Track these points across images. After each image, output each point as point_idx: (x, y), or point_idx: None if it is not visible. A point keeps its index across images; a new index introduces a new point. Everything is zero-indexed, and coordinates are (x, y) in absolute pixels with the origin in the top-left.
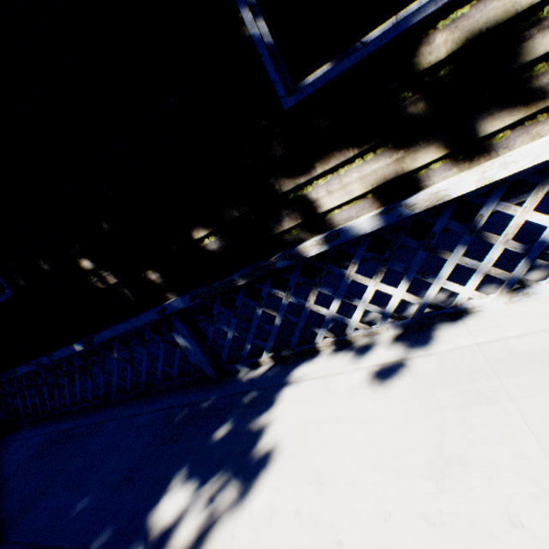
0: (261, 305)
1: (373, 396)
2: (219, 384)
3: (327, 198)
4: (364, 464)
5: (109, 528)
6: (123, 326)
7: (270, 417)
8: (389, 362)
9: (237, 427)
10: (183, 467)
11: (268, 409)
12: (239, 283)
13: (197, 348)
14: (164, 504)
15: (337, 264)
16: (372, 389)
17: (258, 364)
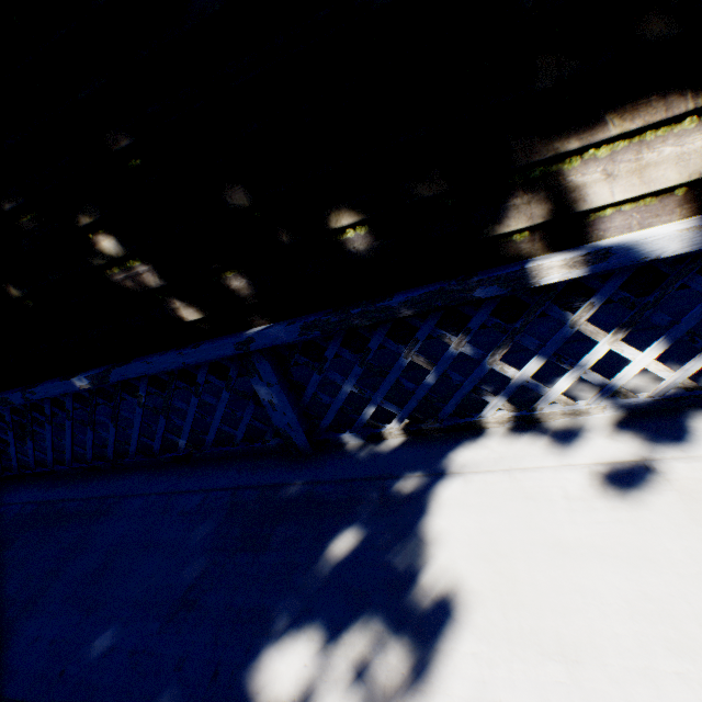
0: (410, 352)
1: (616, 516)
2: (315, 460)
3: (600, 186)
4: (648, 637)
5: (172, 693)
6: (169, 360)
7: (431, 528)
8: (624, 462)
9: (372, 538)
10: (289, 597)
11: (421, 514)
12: (398, 314)
13: (288, 406)
14: (271, 661)
15: (561, 303)
16: (609, 503)
17: (380, 437)
